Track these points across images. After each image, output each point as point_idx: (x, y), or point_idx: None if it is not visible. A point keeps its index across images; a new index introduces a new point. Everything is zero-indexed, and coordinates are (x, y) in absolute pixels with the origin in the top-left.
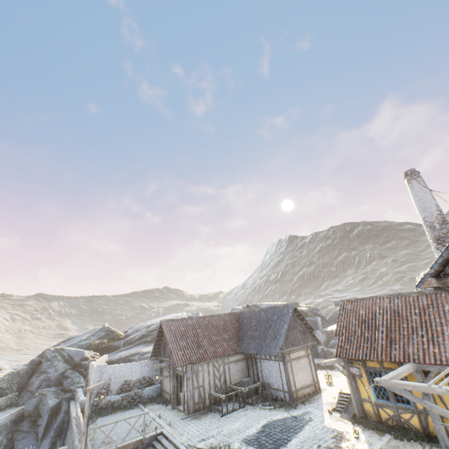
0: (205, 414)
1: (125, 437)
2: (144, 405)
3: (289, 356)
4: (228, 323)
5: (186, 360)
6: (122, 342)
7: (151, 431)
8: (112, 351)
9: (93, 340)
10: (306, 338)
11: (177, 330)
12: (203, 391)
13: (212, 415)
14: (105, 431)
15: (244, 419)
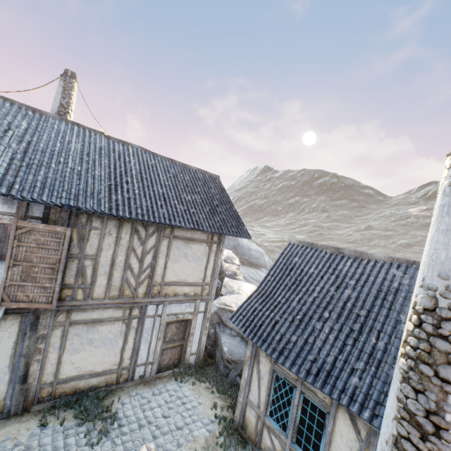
0: None
1: None
2: None
3: None
4: None
5: None
6: None
7: None
8: None
9: None
10: None
11: None
12: None
13: None
14: None
15: None
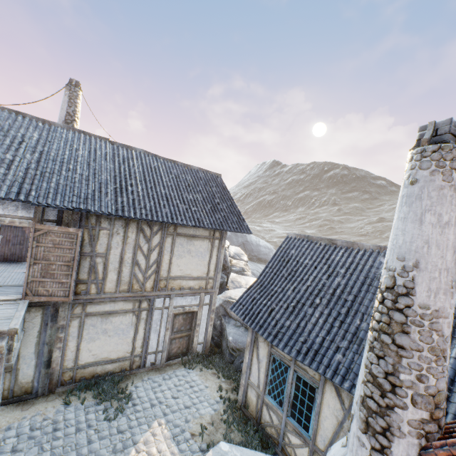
0: None
1: None
2: None
3: None
4: None
5: None
6: None
7: None
8: None
9: None
10: None
11: None
12: None
13: None
14: None
15: None
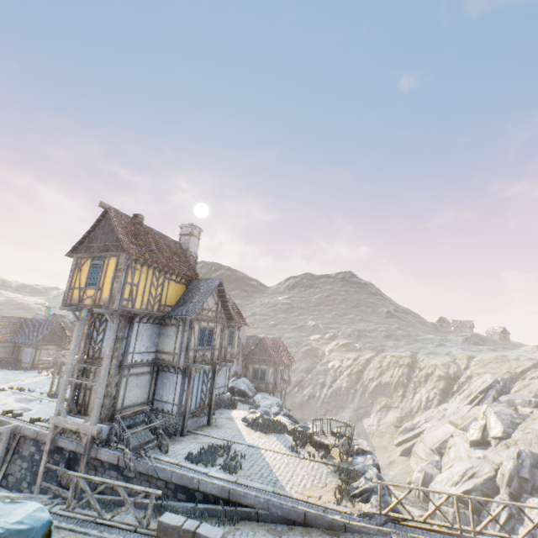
0: None
1: None
2: None
3: (42, 347)
4: (12, 323)
5: None
6: None
7: None
8: None
9: None
10: (62, 340)
11: None
12: None
13: None
14: None
15: None
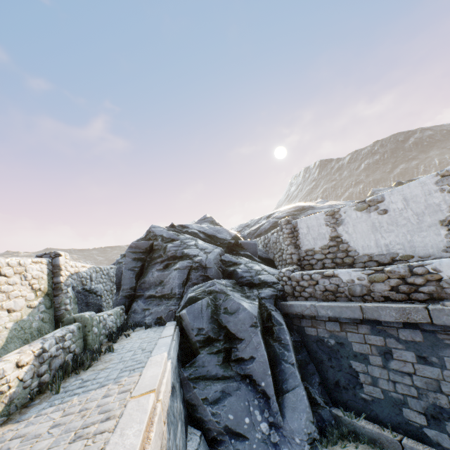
0: None
1: None
2: None
3: None
4: None
5: None
6: None
7: None
8: None
9: None
10: None
11: None
12: None
13: None
14: None
15: None
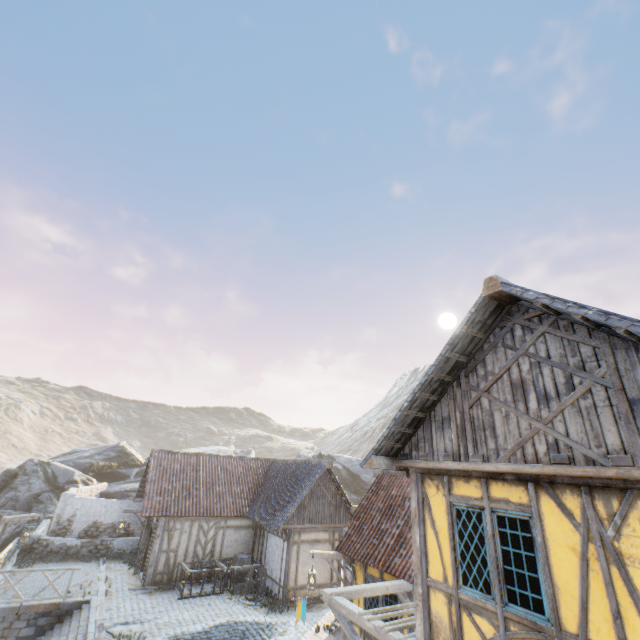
0: (165, 591)
1: (37, 594)
2: (103, 560)
3: (299, 535)
4: (250, 471)
5: (160, 510)
6: (135, 470)
7: (80, 596)
8: (118, 479)
9: (97, 460)
10: (337, 515)
11: (168, 467)
12: (173, 559)
13: (170, 594)
14: (31, 581)
15: (202, 610)
